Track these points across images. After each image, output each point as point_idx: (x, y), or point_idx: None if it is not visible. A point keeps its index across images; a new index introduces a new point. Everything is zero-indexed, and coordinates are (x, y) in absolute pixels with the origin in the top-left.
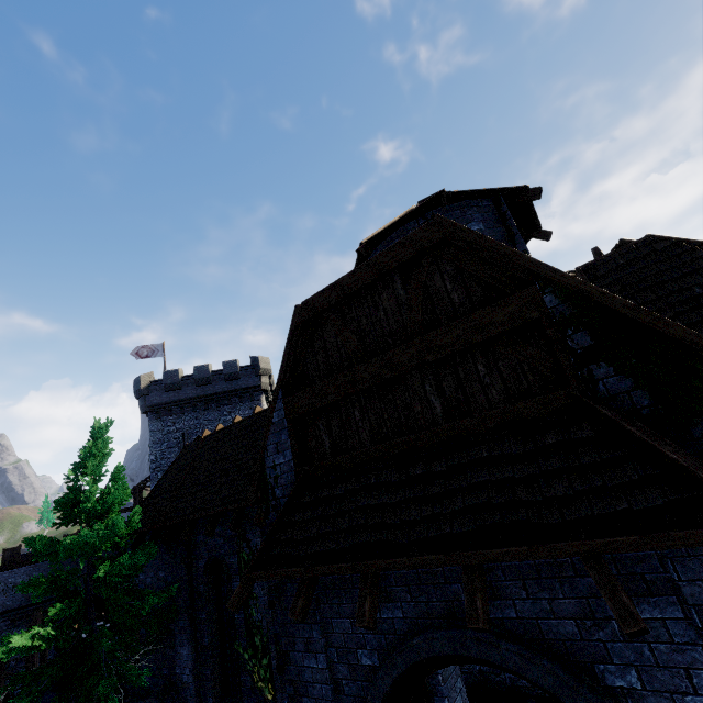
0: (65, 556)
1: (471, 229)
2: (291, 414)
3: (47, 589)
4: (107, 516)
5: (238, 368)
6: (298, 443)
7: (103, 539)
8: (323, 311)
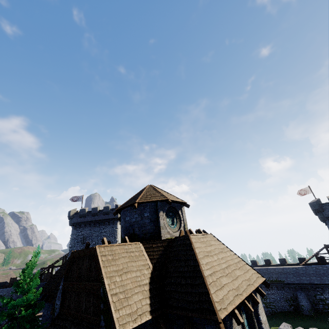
0: (11, 307)
1: (145, 215)
2: (63, 288)
3: (5, 317)
4: (28, 292)
5: (109, 209)
6: (63, 299)
7: (25, 302)
8: (75, 257)
